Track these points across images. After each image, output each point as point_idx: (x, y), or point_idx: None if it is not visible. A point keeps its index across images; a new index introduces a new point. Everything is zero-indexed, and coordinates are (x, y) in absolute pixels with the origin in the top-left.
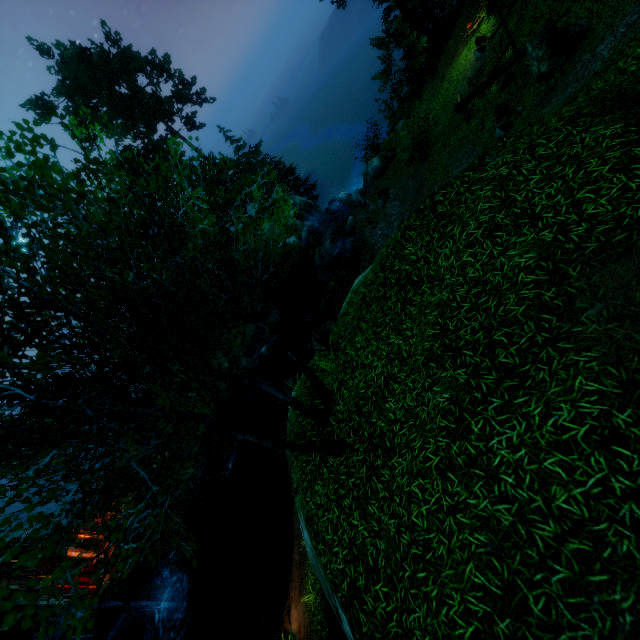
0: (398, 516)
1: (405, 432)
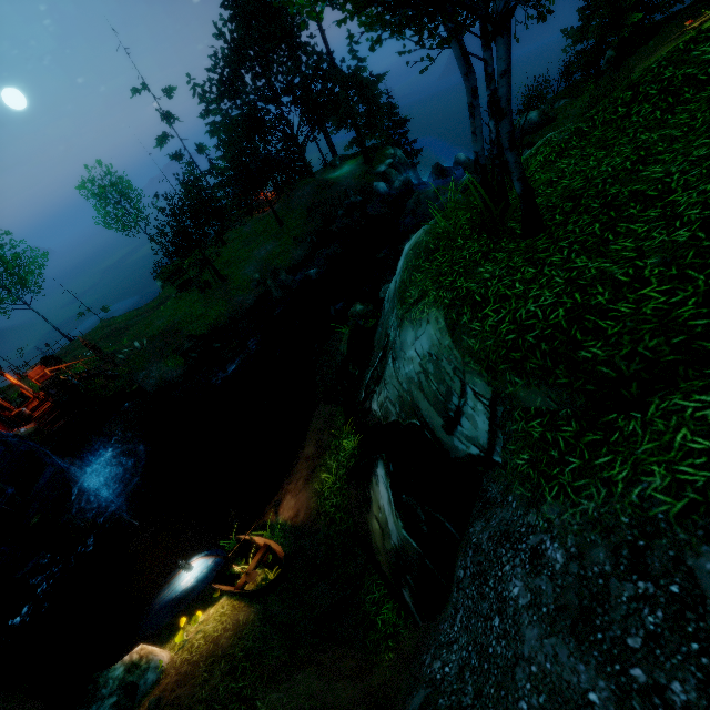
0: (702, 219)
1: (696, 173)
